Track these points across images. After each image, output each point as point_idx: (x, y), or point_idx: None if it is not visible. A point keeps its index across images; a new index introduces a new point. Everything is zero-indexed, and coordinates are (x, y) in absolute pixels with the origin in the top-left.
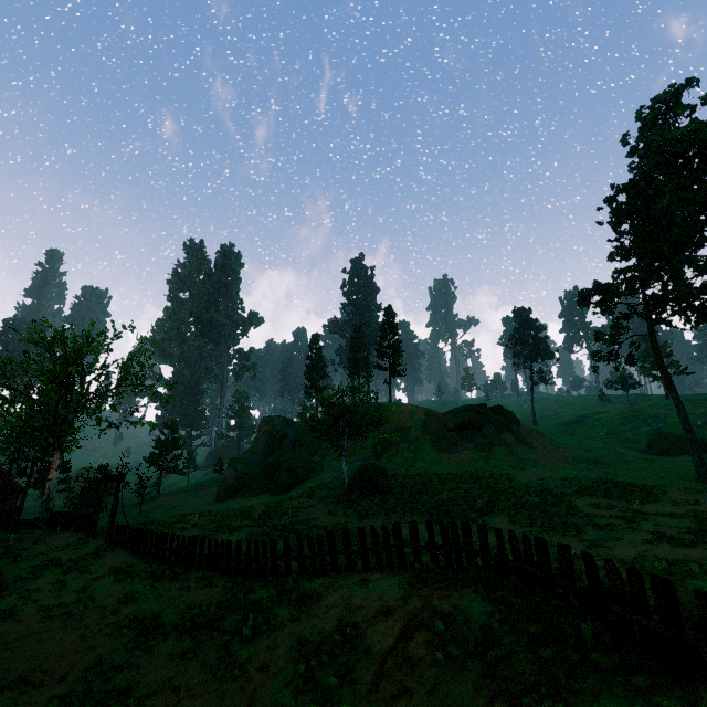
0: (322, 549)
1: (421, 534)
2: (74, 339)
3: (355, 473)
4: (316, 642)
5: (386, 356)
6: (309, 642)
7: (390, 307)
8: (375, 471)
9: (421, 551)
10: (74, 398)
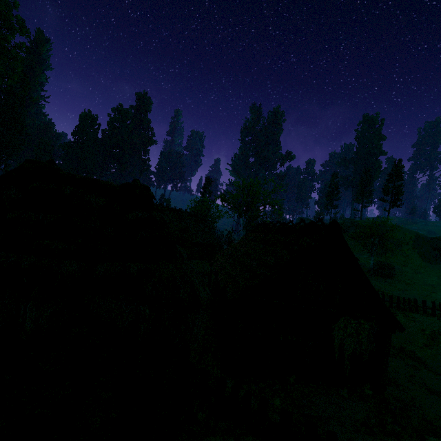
0: (410, 303)
1: (428, 305)
2: (251, 185)
3: (374, 264)
4: (431, 332)
5: (389, 193)
6: (426, 331)
7: (400, 161)
8: (388, 266)
9: (437, 314)
10: (257, 212)
